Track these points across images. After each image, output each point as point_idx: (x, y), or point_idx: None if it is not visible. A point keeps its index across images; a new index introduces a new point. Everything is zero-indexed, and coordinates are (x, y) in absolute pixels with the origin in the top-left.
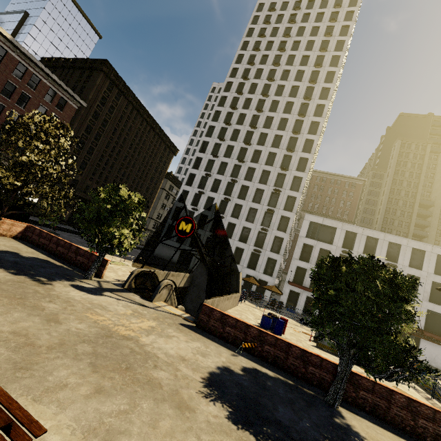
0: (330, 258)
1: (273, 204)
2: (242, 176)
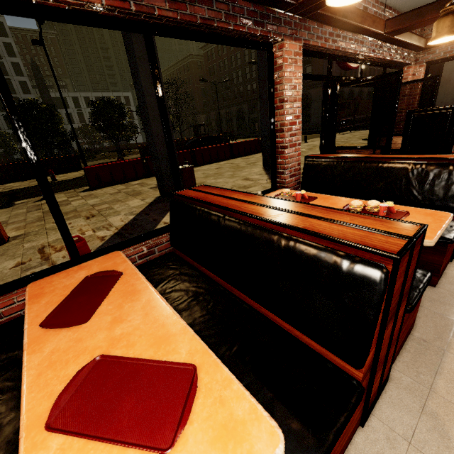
0: (79, 127)
1: (13, 92)
2: None
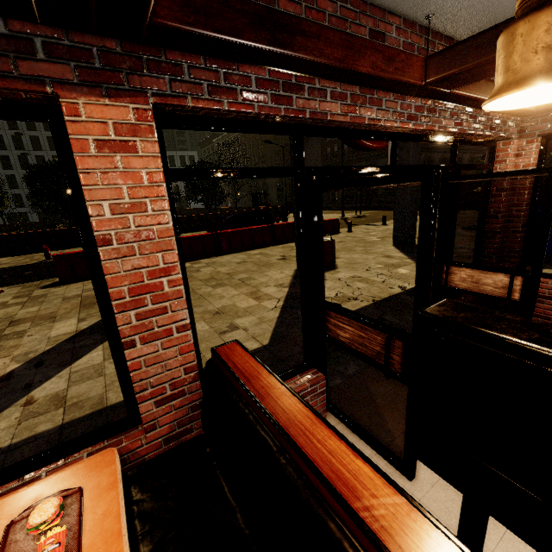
0: None
1: None
2: (24, 127)
